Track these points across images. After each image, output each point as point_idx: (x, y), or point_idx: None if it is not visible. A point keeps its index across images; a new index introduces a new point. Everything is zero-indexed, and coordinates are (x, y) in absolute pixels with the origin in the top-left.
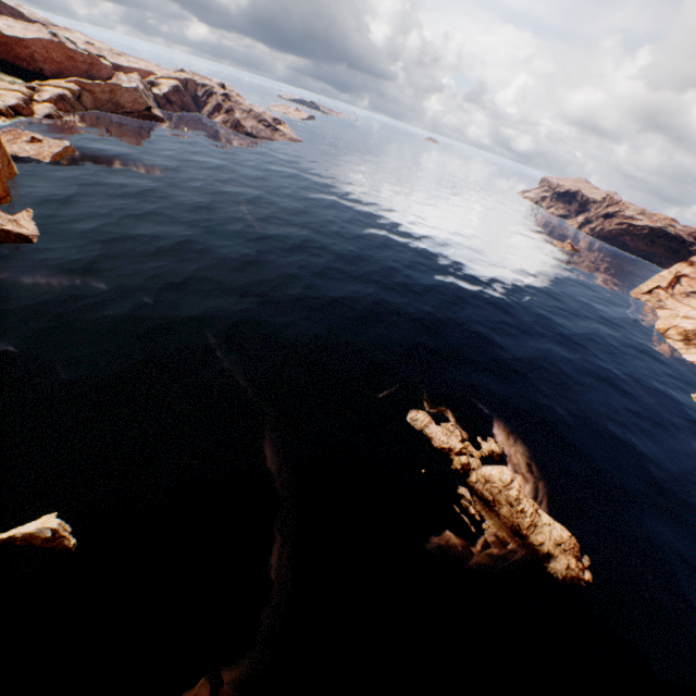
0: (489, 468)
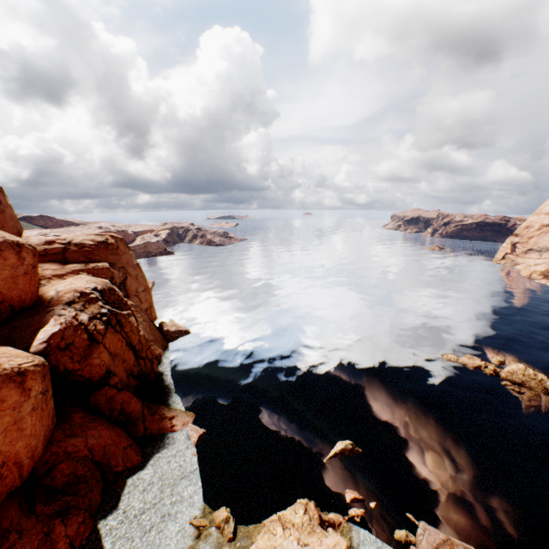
0: (507, 367)
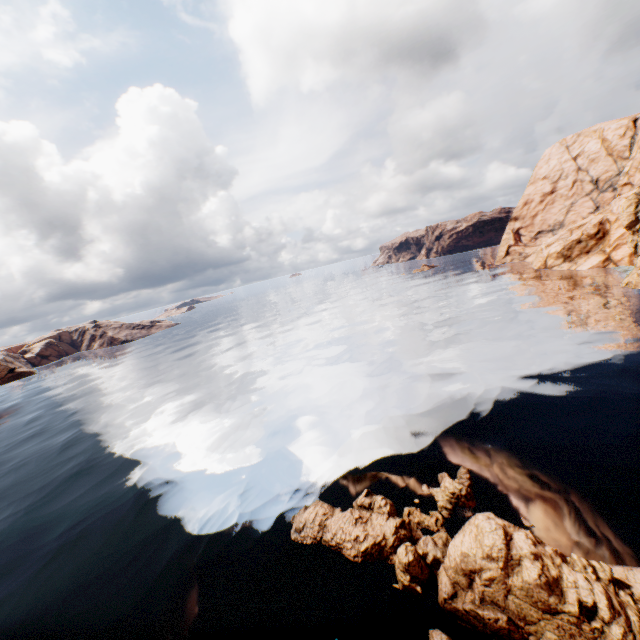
0: (458, 537)
